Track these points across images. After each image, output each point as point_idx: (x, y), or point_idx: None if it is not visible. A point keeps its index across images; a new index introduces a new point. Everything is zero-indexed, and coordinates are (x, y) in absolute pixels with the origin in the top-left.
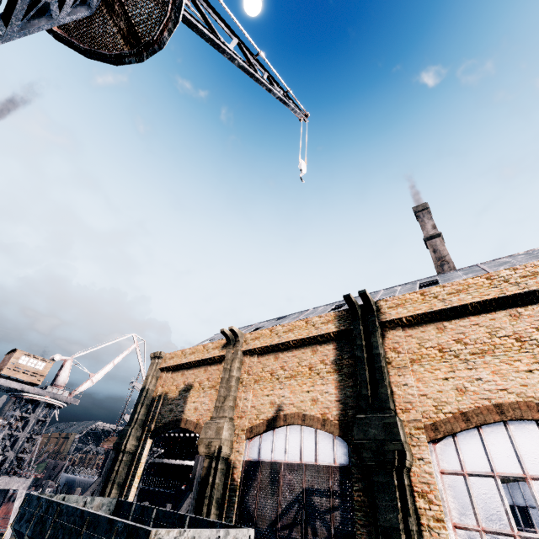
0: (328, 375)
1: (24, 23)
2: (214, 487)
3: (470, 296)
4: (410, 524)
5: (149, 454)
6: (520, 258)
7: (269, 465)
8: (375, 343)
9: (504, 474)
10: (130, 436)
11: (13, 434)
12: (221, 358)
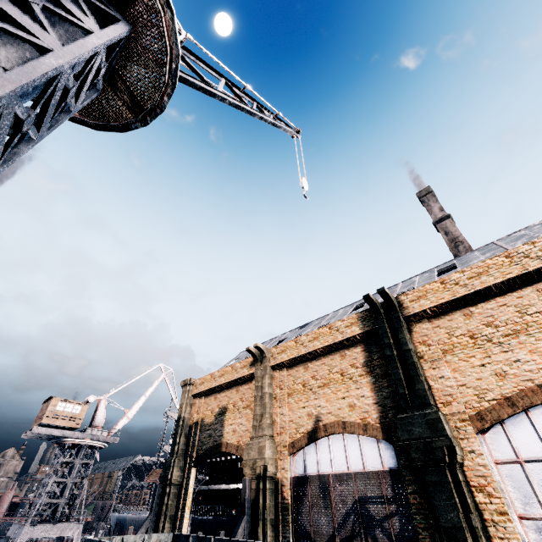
0: (361, 378)
1: (50, 124)
2: (265, 508)
3: (492, 277)
4: (473, 521)
5: (195, 483)
6: (536, 228)
7: (317, 478)
8: (403, 339)
9: None
10: (174, 468)
11: (60, 481)
12: (250, 376)
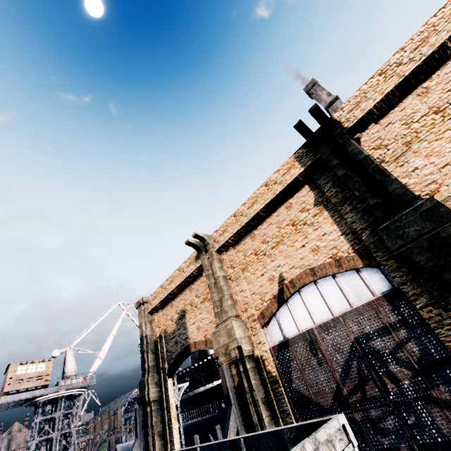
0: (316, 217)
1: None
2: (253, 389)
3: (443, 32)
4: None
5: (176, 392)
6: None
7: (299, 338)
8: (354, 150)
9: None
10: (148, 386)
11: (48, 439)
12: (199, 270)
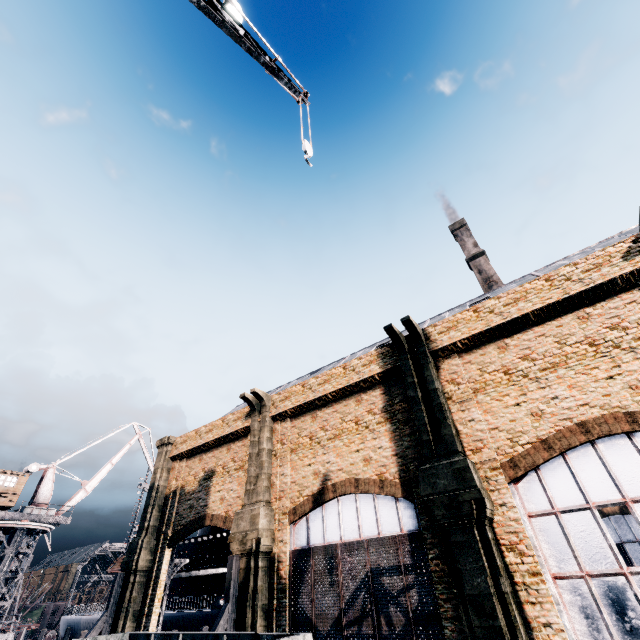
0: (379, 426)
1: None
2: (257, 591)
3: (530, 303)
4: (503, 585)
5: (170, 568)
6: (576, 258)
7: (322, 550)
8: (429, 377)
9: (601, 503)
10: (141, 550)
11: None
12: (245, 430)
